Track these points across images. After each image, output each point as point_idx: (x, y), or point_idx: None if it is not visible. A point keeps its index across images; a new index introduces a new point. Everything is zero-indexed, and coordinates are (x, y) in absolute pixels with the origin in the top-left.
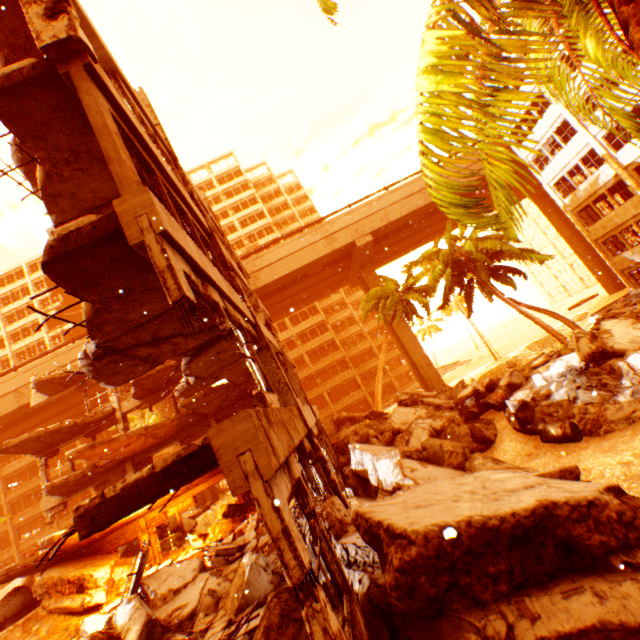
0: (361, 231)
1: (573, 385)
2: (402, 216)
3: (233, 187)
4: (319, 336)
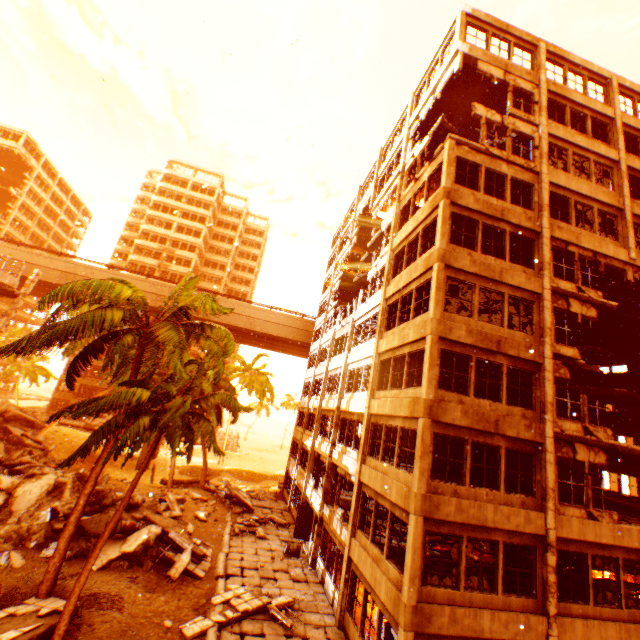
0: None
1: None
2: (222, 322)
3: (199, 199)
4: None
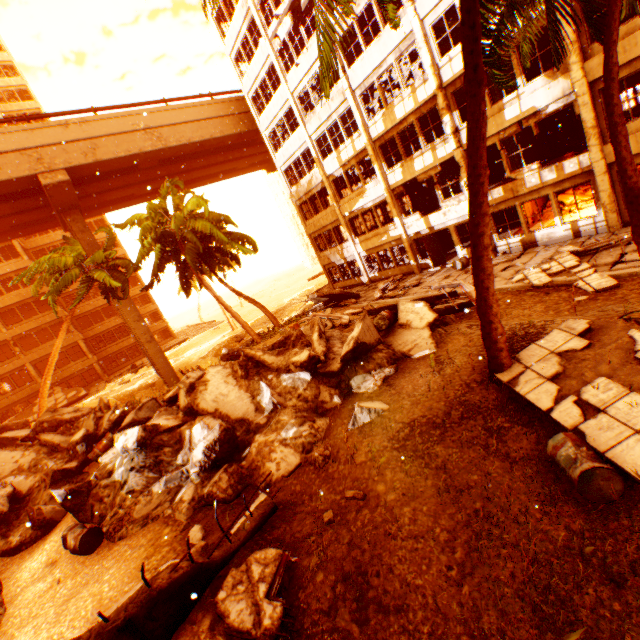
0: (49, 163)
1: (130, 465)
2: (119, 157)
3: None
4: (21, 289)
